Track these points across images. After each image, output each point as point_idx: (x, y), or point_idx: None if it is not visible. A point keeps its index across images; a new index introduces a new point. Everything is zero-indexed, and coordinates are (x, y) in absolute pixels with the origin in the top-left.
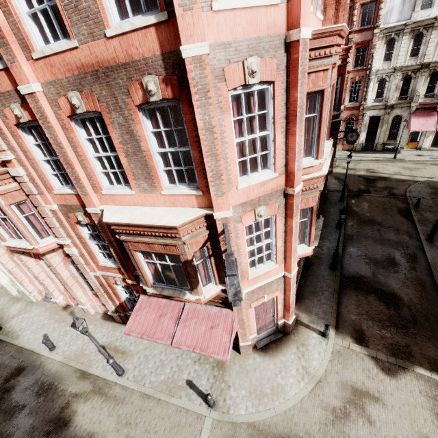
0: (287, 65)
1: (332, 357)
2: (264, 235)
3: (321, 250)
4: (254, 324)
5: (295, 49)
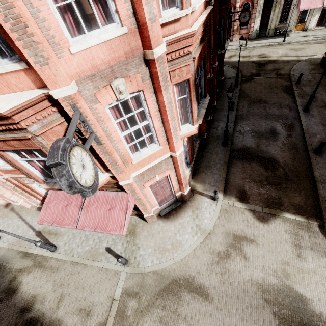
0: None
1: (220, 214)
2: (141, 118)
3: (216, 131)
4: (154, 199)
5: None
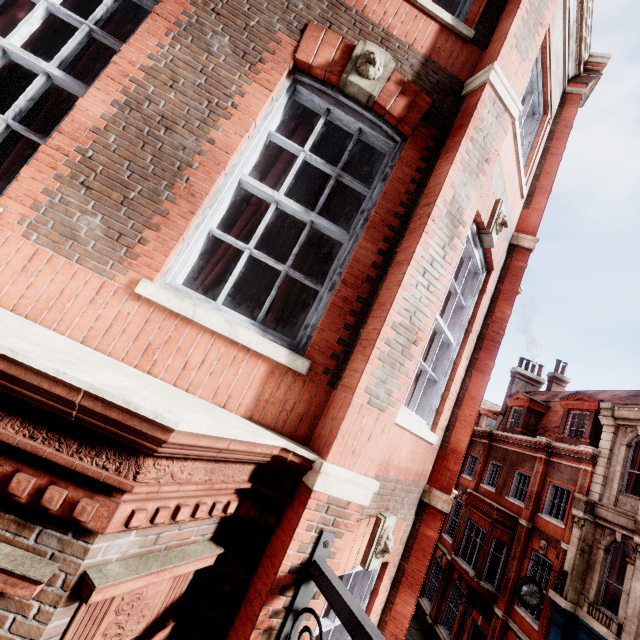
0: (503, 268)
1: None
2: None
3: None
4: None
5: (522, 257)
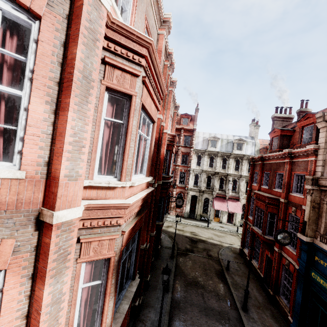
0: (70, 15)
1: None
2: None
3: None
4: None
5: None
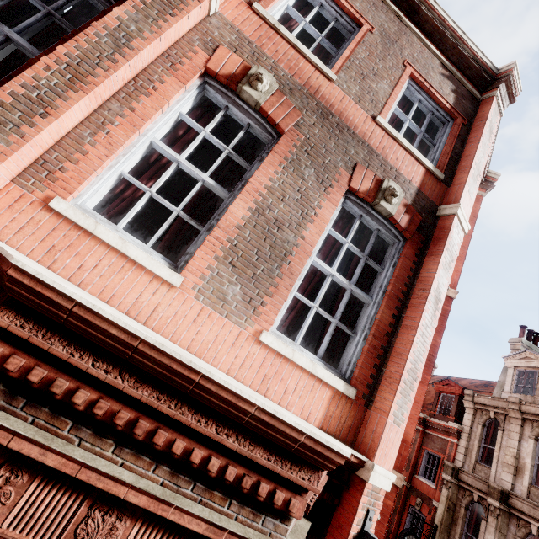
0: None
1: None
2: None
3: None
4: None
5: (447, 303)
